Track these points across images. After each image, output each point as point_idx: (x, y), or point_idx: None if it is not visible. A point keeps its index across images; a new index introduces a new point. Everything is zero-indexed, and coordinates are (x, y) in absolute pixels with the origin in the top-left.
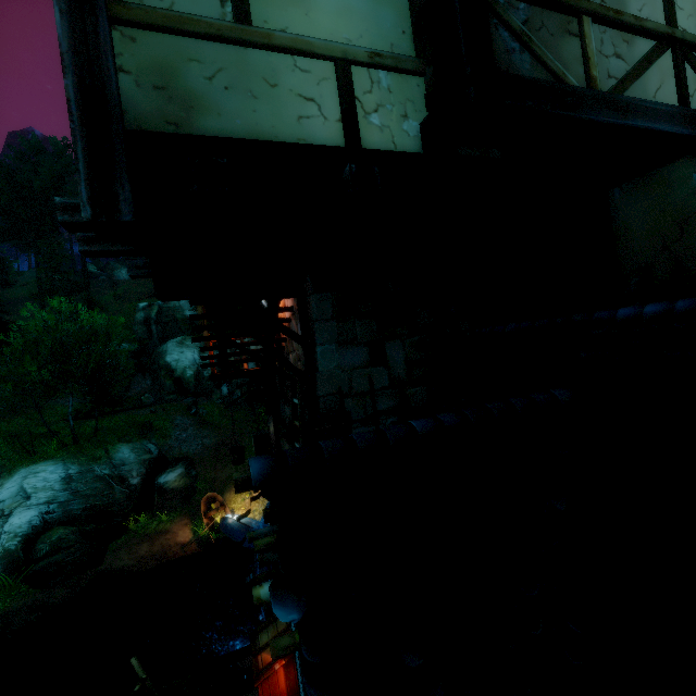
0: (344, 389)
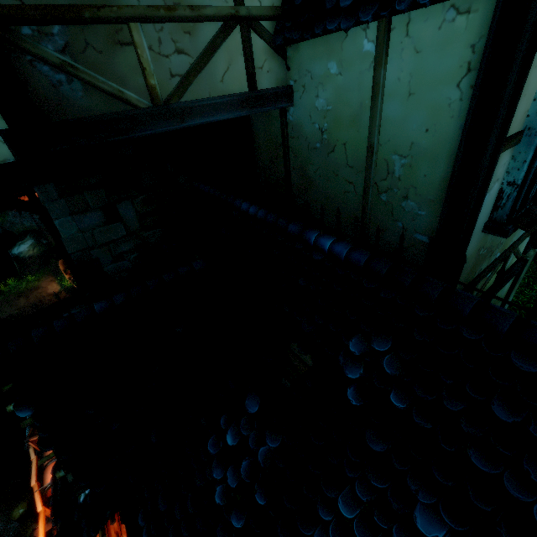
0: (90, 244)
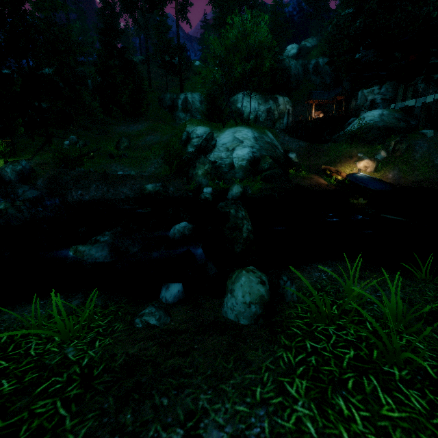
0: None
